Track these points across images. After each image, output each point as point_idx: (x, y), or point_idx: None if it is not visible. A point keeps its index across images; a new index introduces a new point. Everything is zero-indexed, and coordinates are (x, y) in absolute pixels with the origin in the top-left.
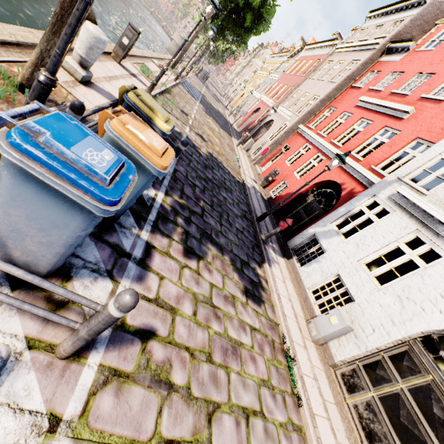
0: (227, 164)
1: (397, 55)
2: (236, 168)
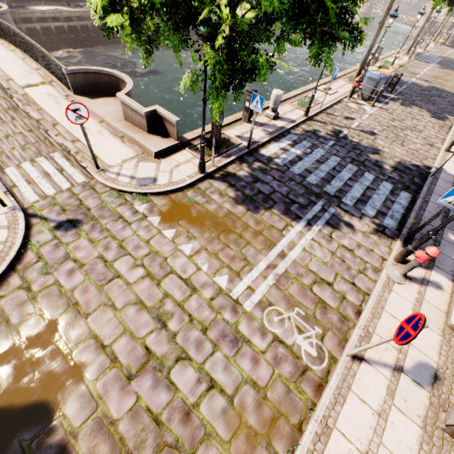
0: (451, 89)
1: None
2: None
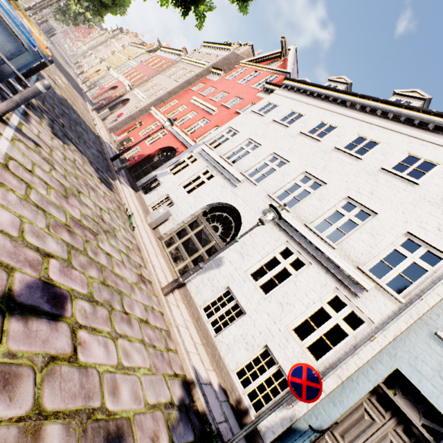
0: (83, 116)
1: (215, 77)
2: (91, 124)
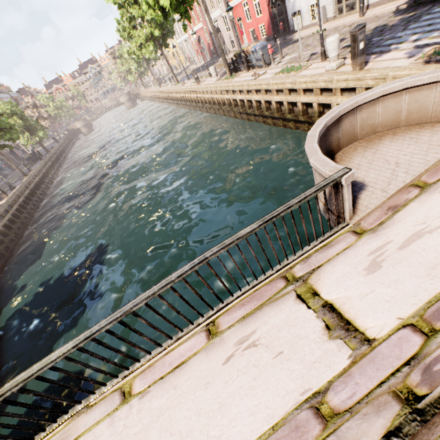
0: None
1: None
2: None
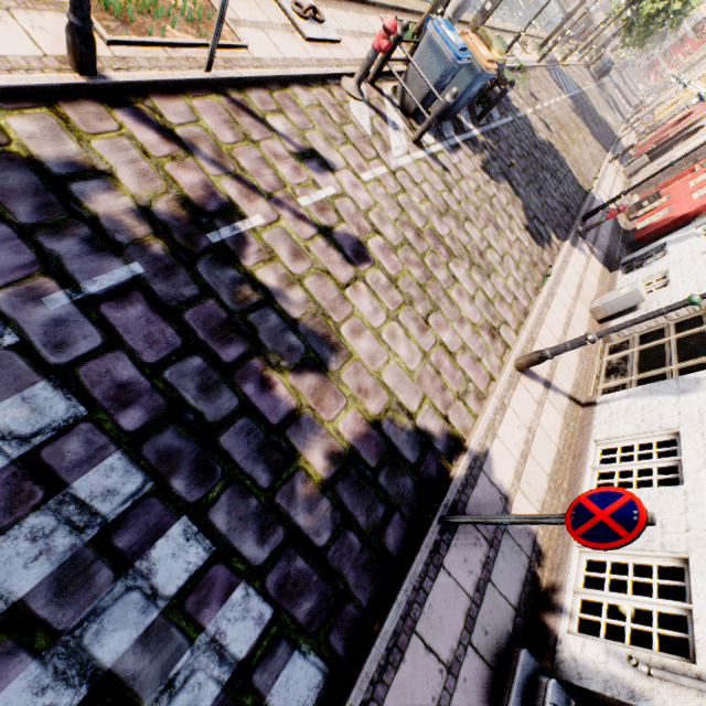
0: (573, 165)
1: None
2: (587, 176)
